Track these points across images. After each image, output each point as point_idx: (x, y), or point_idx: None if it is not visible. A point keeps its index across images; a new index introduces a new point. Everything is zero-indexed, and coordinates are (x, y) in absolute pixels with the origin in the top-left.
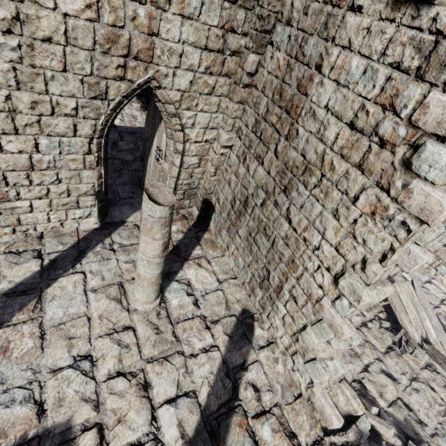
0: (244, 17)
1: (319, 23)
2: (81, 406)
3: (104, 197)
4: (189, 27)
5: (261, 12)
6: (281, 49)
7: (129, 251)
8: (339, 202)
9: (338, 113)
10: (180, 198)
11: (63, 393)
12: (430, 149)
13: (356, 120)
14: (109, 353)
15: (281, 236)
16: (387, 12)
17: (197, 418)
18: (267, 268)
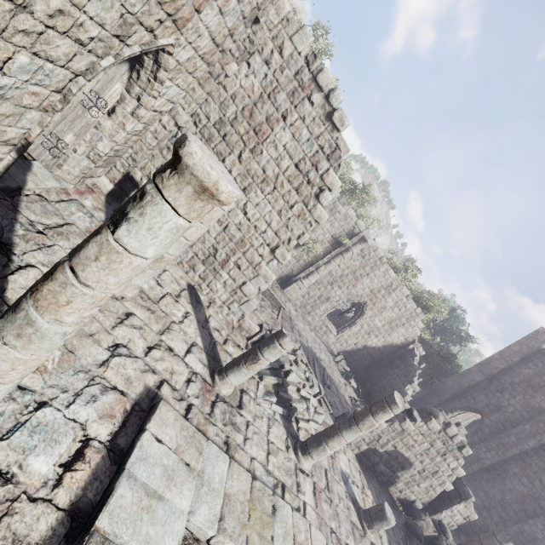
0: (241, 30)
1: (290, 88)
2: (146, 376)
3: (25, 151)
4: (218, 20)
5: (253, 39)
6: (258, 79)
7: (65, 234)
8: (283, 207)
9: (291, 155)
10: (98, 165)
11: (127, 374)
12: (326, 193)
13: (300, 164)
14: (133, 337)
15: (235, 223)
16: (323, 118)
17: (205, 355)
18: (215, 247)
